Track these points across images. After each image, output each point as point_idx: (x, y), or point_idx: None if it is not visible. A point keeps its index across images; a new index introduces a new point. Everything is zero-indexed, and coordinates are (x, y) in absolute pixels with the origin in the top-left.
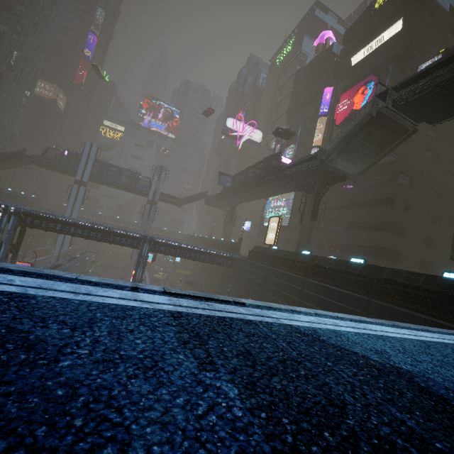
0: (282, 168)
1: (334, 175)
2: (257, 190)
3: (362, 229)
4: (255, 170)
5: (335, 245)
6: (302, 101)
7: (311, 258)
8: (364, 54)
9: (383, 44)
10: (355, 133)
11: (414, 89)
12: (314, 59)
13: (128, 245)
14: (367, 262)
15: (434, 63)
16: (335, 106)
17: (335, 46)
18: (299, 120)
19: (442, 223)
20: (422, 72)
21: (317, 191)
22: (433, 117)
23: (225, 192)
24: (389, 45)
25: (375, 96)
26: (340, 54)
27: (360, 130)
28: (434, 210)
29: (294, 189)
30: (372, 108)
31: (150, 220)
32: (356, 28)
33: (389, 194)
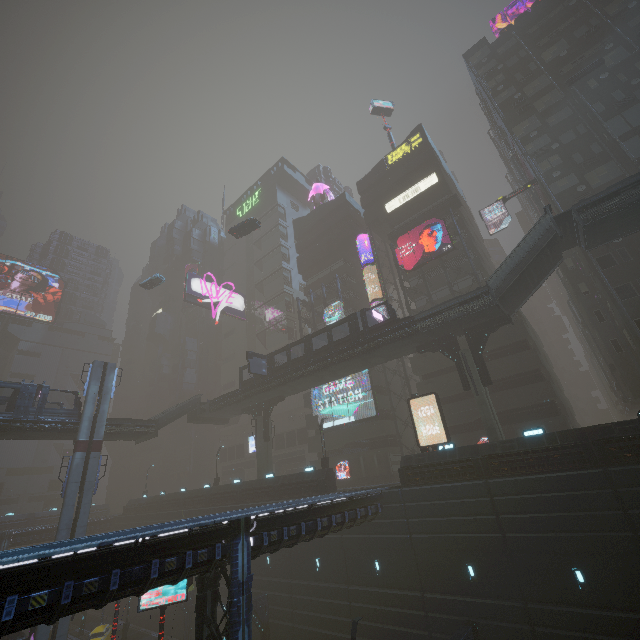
0: (412, 320)
1: (492, 318)
2: (339, 367)
3: (504, 387)
4: (331, 336)
5: (474, 420)
6: (321, 251)
7: (577, 435)
8: (401, 201)
9: (422, 193)
10: (532, 260)
11: (603, 208)
12: (320, 208)
13: (196, 568)
14: (550, 427)
15: (615, 185)
16: (393, 251)
17: (347, 196)
18: (321, 273)
19: (548, 362)
20: (612, 192)
21: (472, 343)
22: (596, 241)
23: (253, 387)
24: (427, 195)
25: (552, 218)
26: (361, 202)
27: (536, 257)
28: (541, 349)
29: (418, 351)
30: (559, 229)
31: (88, 492)
32: (372, 180)
33: (523, 335)
